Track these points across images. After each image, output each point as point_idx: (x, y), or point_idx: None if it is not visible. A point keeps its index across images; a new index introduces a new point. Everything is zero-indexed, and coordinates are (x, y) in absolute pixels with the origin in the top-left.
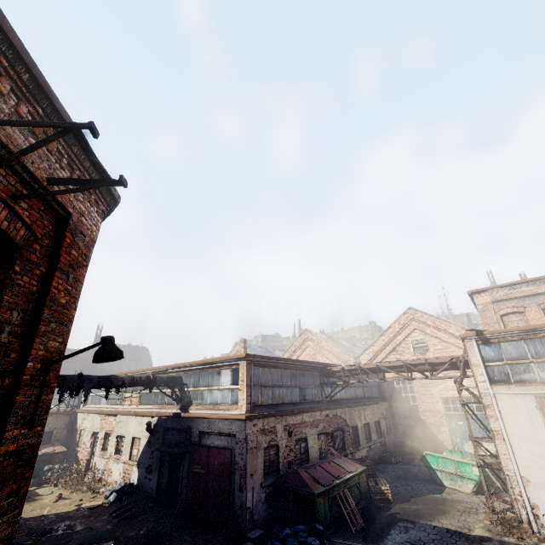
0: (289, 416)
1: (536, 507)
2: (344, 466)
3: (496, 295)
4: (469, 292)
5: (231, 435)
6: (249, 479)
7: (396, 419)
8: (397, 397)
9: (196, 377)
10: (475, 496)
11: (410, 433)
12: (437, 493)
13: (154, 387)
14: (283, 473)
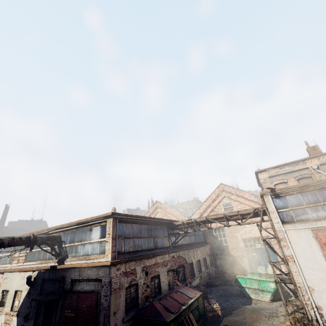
0: (146, 260)
1: (320, 308)
2: (187, 293)
3: (271, 173)
4: (256, 172)
5: (97, 280)
6: (112, 318)
7: (215, 255)
8: (215, 241)
9: (72, 235)
10: (272, 303)
11: (224, 264)
12: (248, 304)
13: (38, 247)
14: (142, 307)
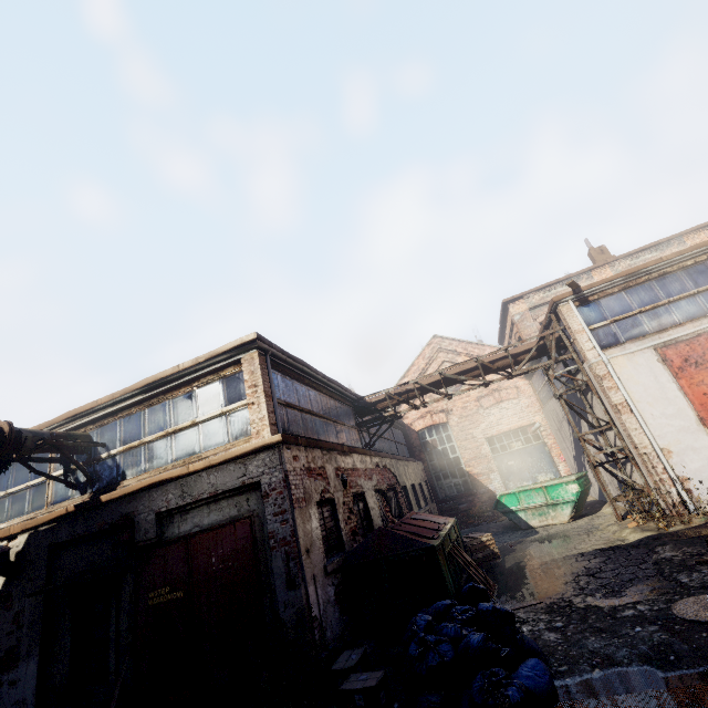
0: (338, 455)
1: (685, 481)
2: (431, 519)
3: (532, 301)
4: (505, 301)
5: (246, 489)
6: (305, 560)
7: (435, 482)
8: (432, 453)
9: (129, 423)
10: (575, 522)
11: (455, 494)
12: (533, 535)
13: (9, 484)
14: (350, 549)
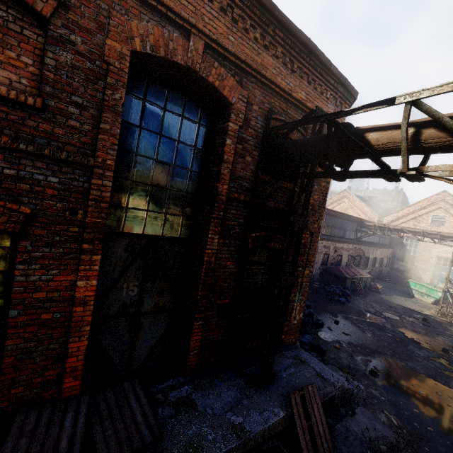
0: (337, 243)
1: None
2: (360, 272)
3: None
4: None
5: None
6: (315, 264)
7: (395, 260)
8: (402, 248)
9: None
10: (432, 305)
11: (402, 270)
12: (408, 298)
13: None
14: (328, 267)
